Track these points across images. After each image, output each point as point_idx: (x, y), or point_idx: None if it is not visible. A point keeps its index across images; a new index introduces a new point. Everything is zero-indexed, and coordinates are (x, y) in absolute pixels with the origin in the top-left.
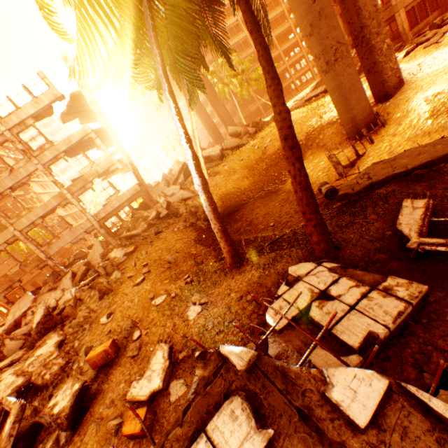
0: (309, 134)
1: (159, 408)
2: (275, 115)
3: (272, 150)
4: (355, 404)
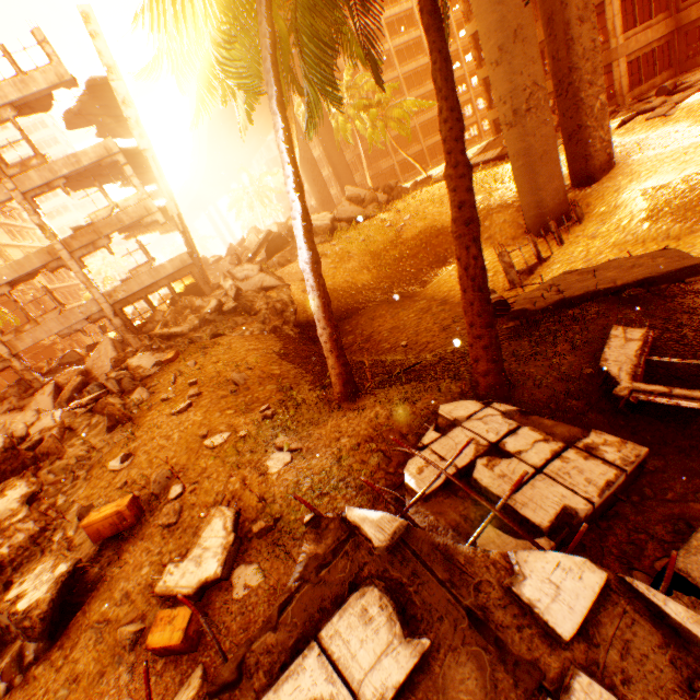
0: None
1: (214, 608)
2: (448, 167)
3: (412, 233)
4: (557, 605)
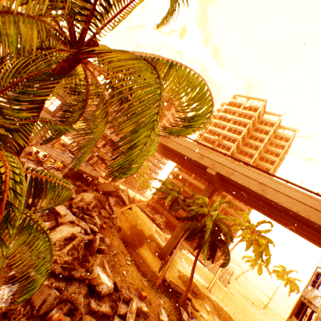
0: (149, 237)
1: None
2: (193, 270)
3: (139, 227)
4: None
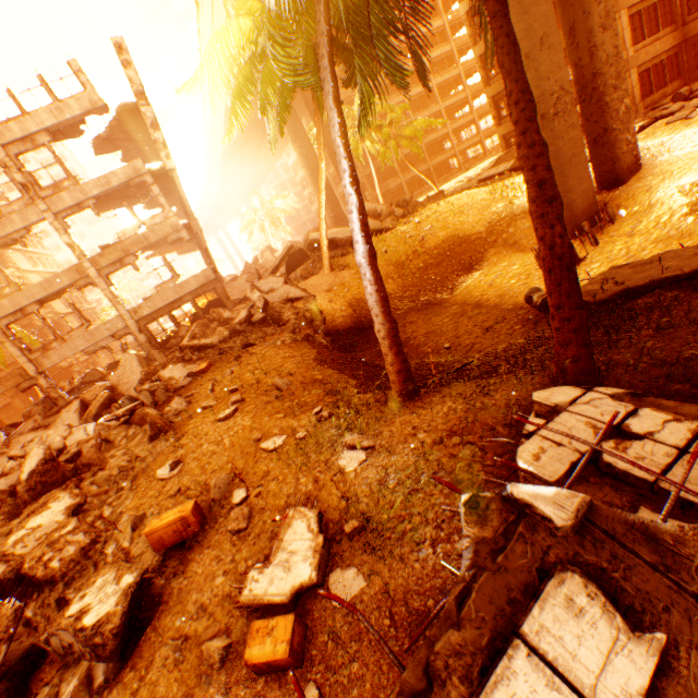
0: (493, 224)
1: (312, 618)
2: (522, 148)
3: (434, 243)
4: None
